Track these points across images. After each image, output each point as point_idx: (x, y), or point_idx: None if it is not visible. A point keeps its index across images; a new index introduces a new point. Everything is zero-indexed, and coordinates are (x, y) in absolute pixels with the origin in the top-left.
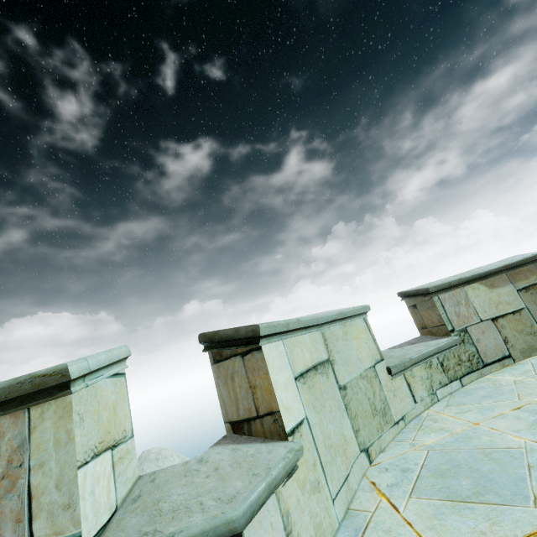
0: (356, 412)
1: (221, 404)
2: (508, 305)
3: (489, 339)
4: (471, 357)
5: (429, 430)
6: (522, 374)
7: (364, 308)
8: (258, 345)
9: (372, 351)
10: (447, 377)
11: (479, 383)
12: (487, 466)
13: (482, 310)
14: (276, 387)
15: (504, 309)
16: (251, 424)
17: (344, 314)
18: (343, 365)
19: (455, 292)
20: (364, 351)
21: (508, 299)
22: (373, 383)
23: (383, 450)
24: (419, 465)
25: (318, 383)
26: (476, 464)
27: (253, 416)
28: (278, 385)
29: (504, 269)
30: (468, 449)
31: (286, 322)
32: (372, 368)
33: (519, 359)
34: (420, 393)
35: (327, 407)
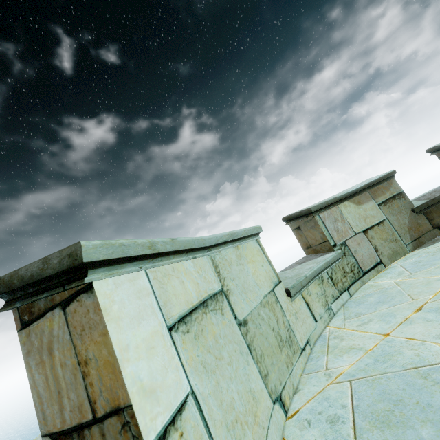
0: (261, 351)
1: (36, 401)
2: (373, 218)
3: (364, 249)
4: (353, 267)
5: (339, 352)
6: (399, 276)
7: (256, 228)
8: (82, 281)
9: (269, 273)
10: (338, 290)
11: (364, 290)
12: (438, 396)
13: (355, 224)
14: (125, 356)
15: (371, 222)
16: (84, 437)
17: (236, 234)
18: (240, 294)
19: (332, 210)
20: (261, 274)
21: (372, 213)
22: (275, 310)
23: (296, 389)
24: (348, 408)
25: (210, 326)
26: (421, 395)
27: (87, 420)
28: (132, 350)
29: (366, 188)
30: (397, 371)
31: (150, 241)
32: (271, 293)
33: (388, 264)
34: (319, 311)
35: (225, 358)
